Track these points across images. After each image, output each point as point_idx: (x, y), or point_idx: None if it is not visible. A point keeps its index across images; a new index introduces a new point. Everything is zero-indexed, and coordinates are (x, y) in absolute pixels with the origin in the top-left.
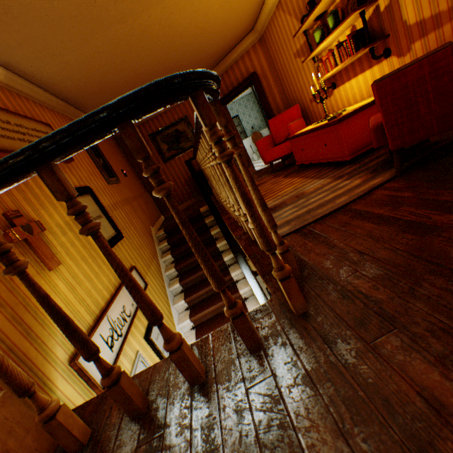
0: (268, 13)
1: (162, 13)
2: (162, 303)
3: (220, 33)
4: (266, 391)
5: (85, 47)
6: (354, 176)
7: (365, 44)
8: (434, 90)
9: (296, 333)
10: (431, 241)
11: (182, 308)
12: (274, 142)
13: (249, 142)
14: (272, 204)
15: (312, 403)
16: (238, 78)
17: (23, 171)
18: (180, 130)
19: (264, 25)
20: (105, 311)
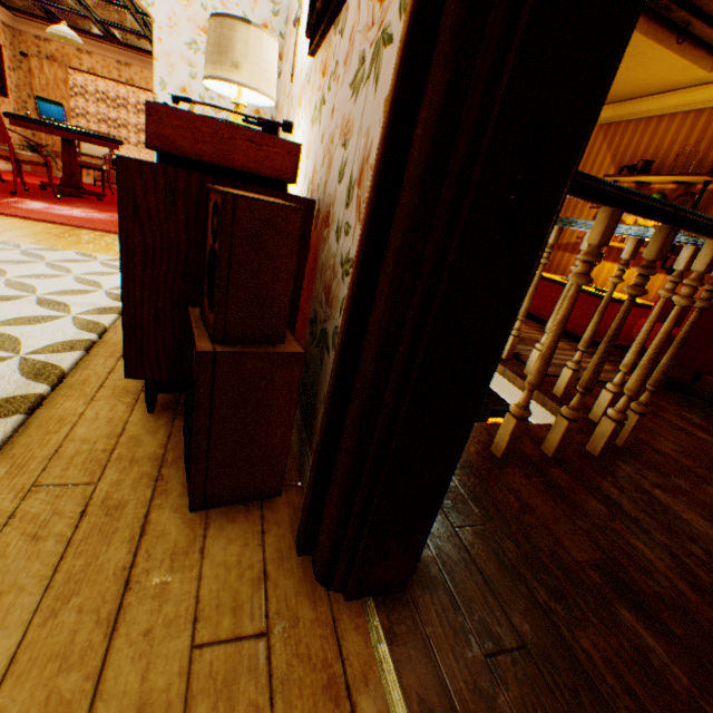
0: None
1: None
2: None
3: None
4: (631, 483)
5: None
6: None
7: None
8: None
9: (628, 458)
10: (704, 446)
11: None
12: None
13: None
14: None
15: (674, 500)
16: None
17: (670, 223)
18: None
19: None
20: None
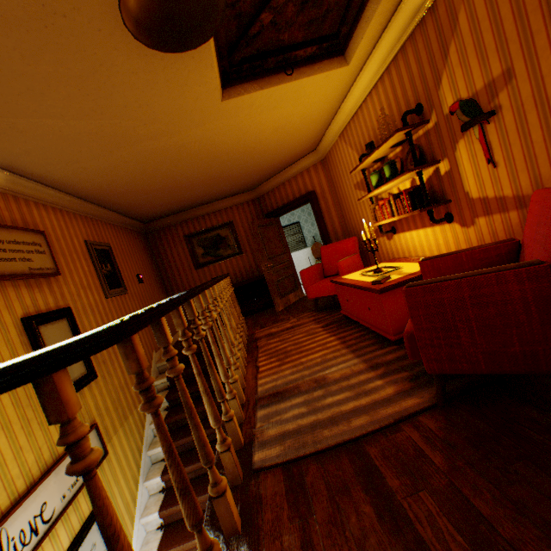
0: (331, 140)
1: (203, 133)
2: (125, 480)
3: (275, 151)
4: None
5: (108, 157)
6: (391, 374)
7: (423, 203)
8: (477, 319)
9: None
10: None
11: (156, 488)
12: (324, 272)
13: (308, 253)
14: (287, 379)
15: None
16: (295, 192)
17: None
18: (222, 235)
19: (326, 148)
20: (0, 521)
